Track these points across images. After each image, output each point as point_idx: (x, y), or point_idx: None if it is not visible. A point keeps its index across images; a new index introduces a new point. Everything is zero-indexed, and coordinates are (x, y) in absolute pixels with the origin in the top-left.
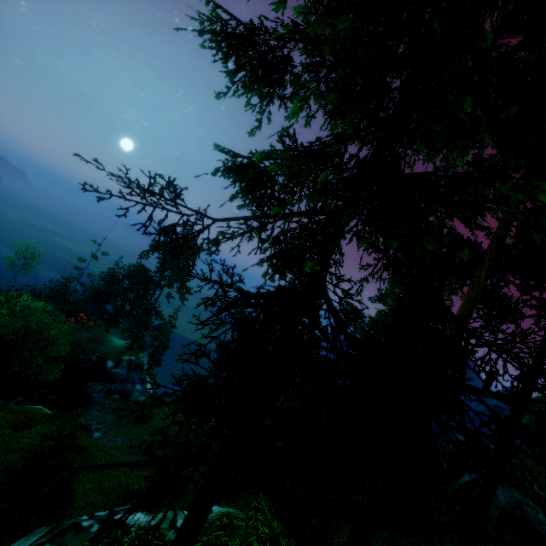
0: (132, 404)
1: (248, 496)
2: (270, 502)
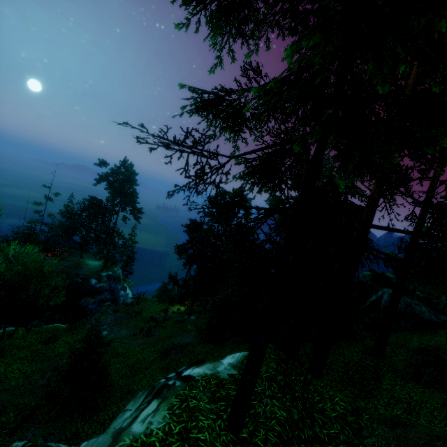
0: (123, 306)
1: (232, 344)
2: (248, 344)
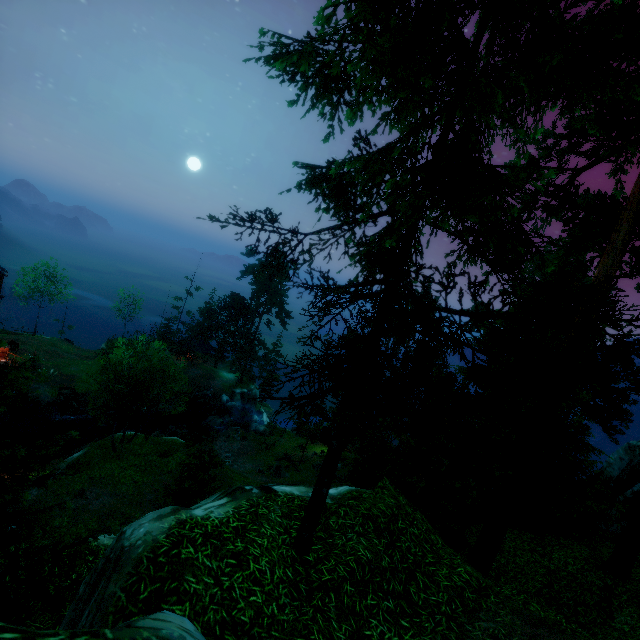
0: (253, 434)
1: None
2: None
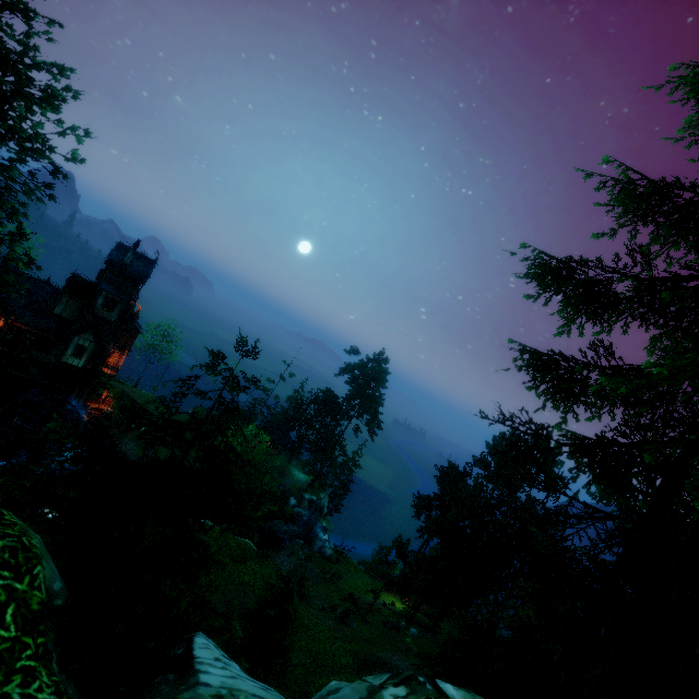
0: (318, 556)
1: None
2: None
